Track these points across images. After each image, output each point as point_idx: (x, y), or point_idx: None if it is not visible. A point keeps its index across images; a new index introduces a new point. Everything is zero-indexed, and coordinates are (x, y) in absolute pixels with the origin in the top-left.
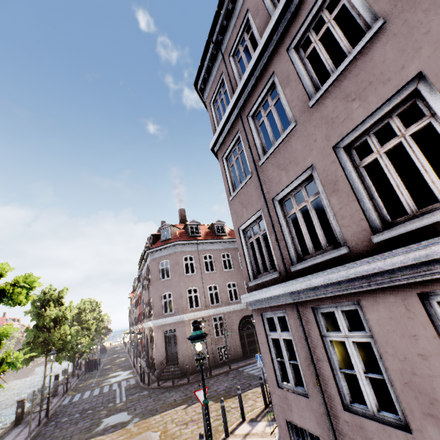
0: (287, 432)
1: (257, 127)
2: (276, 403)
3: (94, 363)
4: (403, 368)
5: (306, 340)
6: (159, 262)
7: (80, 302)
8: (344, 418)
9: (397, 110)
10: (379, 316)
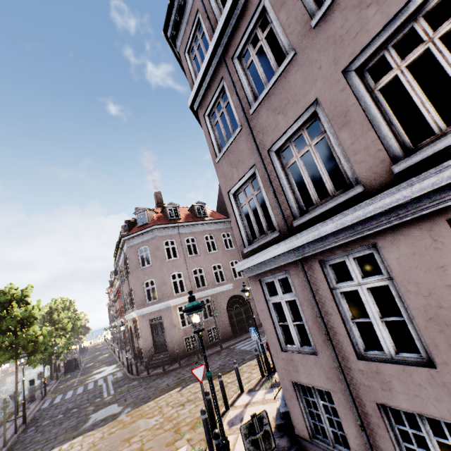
0: (294, 393)
1: (245, 70)
2: (280, 367)
3: (74, 363)
4: (427, 304)
5: (313, 297)
6: (138, 249)
7: (50, 302)
8: (358, 367)
9: (424, 9)
10: (399, 254)
